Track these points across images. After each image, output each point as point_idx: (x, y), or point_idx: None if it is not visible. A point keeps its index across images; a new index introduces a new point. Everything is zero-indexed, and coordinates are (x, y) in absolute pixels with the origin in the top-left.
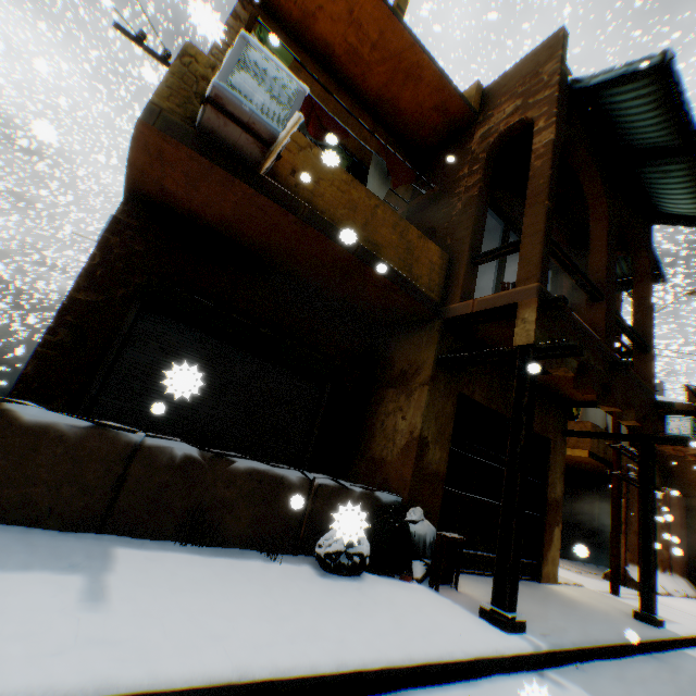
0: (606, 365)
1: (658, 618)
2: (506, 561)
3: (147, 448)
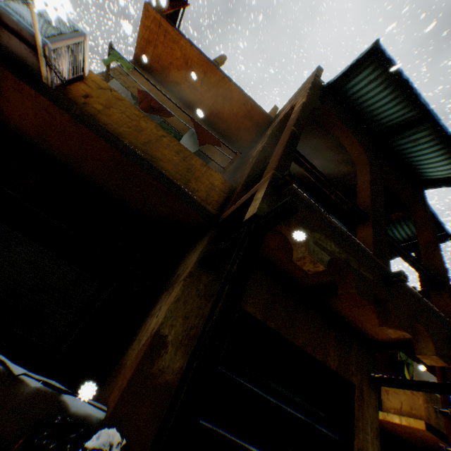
0: (379, 277)
1: None
2: None
3: None
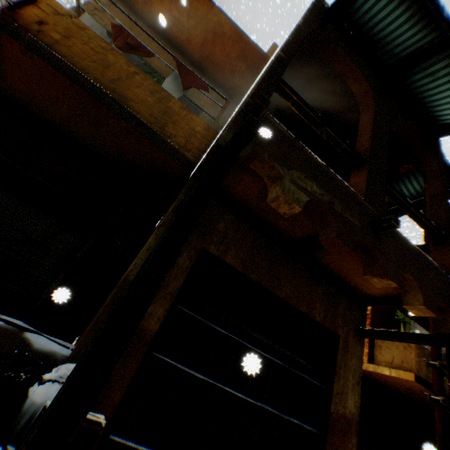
0: (368, 224)
1: None
2: None
3: None
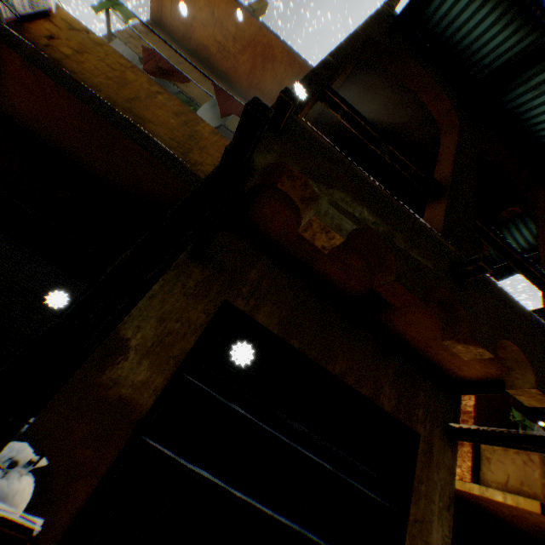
0: (446, 267)
1: None
2: None
3: None
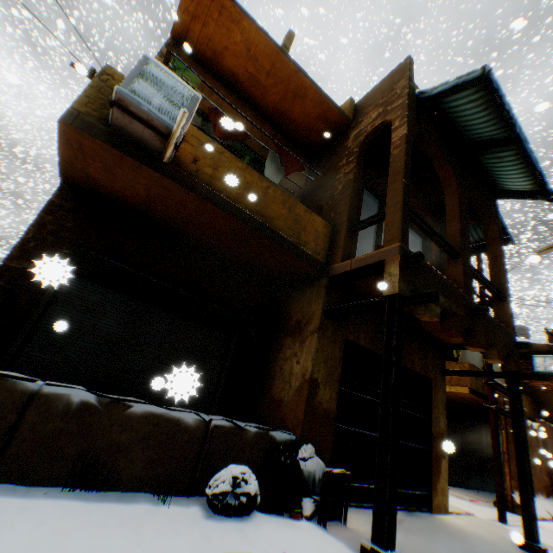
0: (467, 312)
1: (543, 545)
2: (383, 496)
3: (44, 396)
